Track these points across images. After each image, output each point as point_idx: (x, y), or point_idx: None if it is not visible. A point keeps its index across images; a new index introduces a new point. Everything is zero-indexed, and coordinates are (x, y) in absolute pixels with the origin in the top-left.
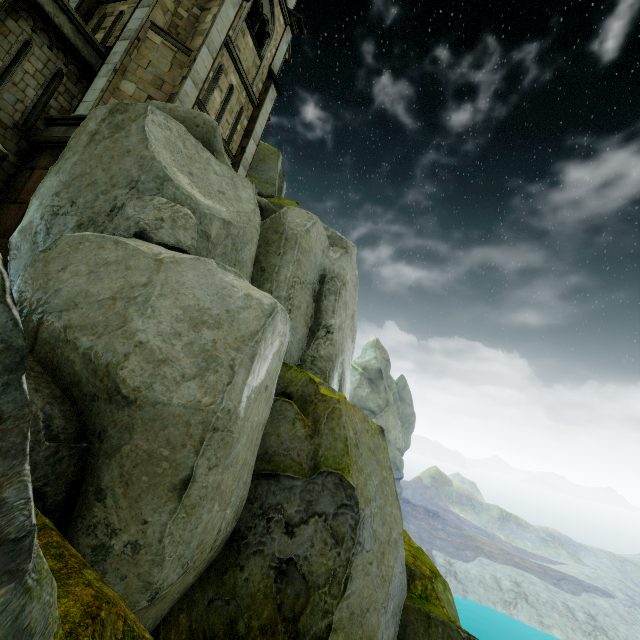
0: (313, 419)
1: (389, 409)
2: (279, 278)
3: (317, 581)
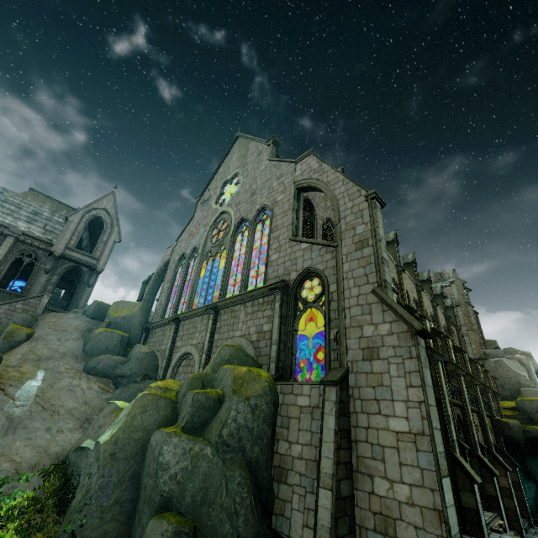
0: None
1: None
2: (532, 379)
3: None
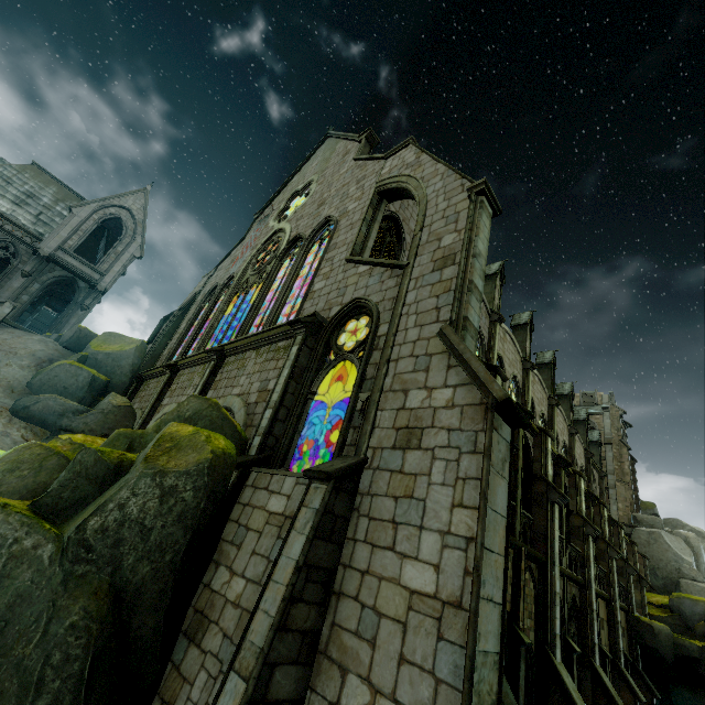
0: None
1: None
2: (700, 570)
3: None
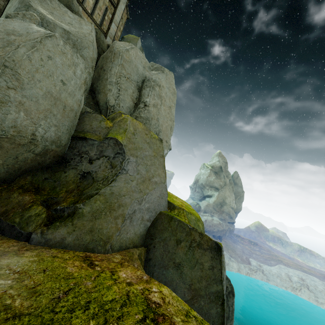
0: (113, 123)
1: (226, 187)
2: (111, 73)
3: (98, 179)
